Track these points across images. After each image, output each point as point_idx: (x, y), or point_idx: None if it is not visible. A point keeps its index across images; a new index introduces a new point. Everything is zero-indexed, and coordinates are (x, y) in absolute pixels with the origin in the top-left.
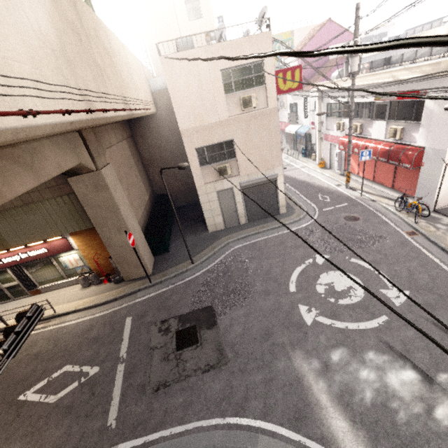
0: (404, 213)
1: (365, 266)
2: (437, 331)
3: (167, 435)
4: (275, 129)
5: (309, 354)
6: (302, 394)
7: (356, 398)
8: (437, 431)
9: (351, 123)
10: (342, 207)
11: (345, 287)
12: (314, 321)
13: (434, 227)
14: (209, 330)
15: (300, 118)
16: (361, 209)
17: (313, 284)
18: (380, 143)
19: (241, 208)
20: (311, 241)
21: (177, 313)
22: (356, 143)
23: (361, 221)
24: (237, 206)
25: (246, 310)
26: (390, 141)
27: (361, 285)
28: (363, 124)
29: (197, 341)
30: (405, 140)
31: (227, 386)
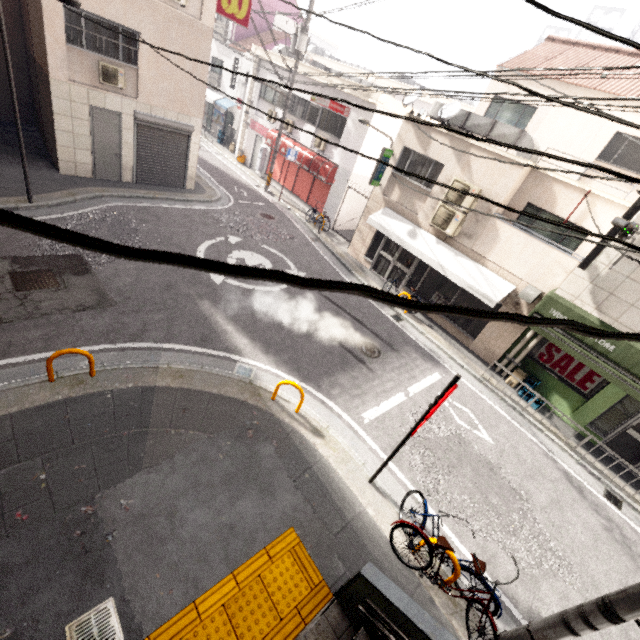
0: (312, 225)
1: (275, 253)
2: (319, 296)
3: (20, 362)
4: (204, 60)
5: (217, 303)
6: (209, 327)
7: (257, 328)
8: (309, 341)
9: (285, 113)
10: (260, 206)
11: (256, 264)
12: (224, 282)
13: (330, 239)
14: (79, 277)
15: (224, 86)
16: (277, 213)
17: (225, 257)
18: (306, 149)
19: (129, 154)
20: (224, 224)
21: (6, 254)
22: (285, 142)
23: (276, 221)
24: (123, 149)
25: (138, 265)
26: (315, 151)
27: (315, 94)
28: (295, 123)
29: (58, 285)
30: (326, 154)
31: (116, 323)
